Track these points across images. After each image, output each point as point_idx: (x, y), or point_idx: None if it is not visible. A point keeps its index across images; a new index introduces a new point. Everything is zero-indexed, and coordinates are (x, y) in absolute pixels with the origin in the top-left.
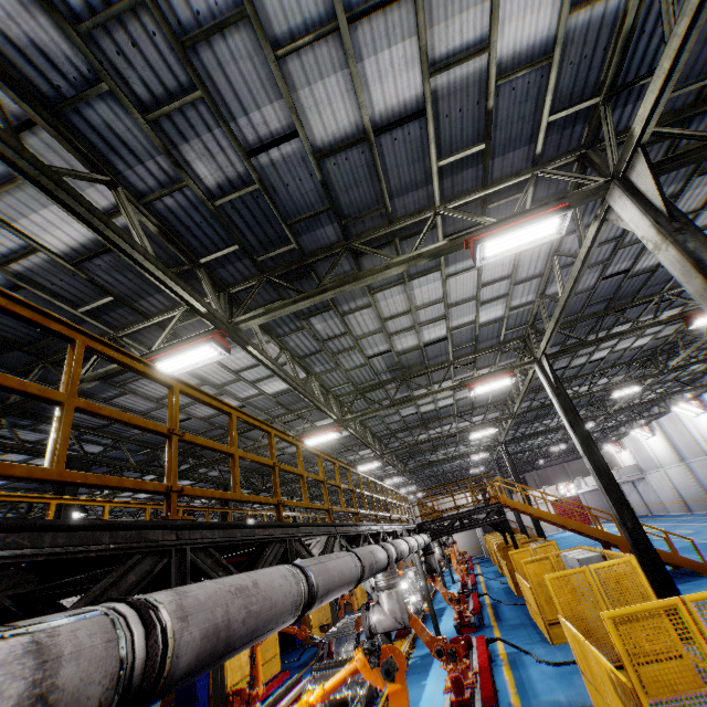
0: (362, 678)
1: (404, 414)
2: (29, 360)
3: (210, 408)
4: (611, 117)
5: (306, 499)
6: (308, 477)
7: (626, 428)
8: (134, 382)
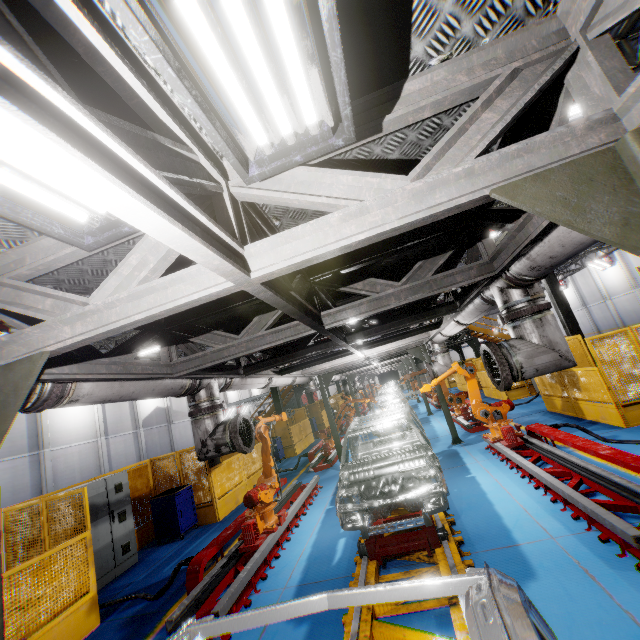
0: None
1: None
2: None
3: None
4: None
5: None
6: None
7: None
8: None
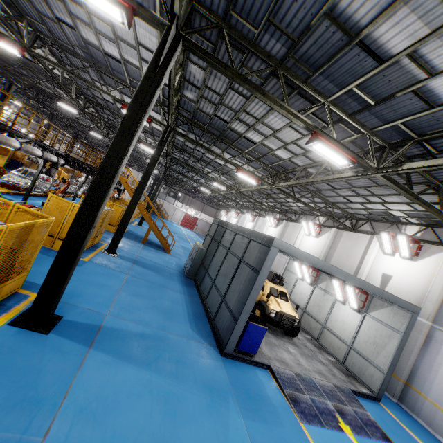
0: None
1: (106, 98)
2: None
3: None
4: None
5: None
6: None
7: (233, 209)
8: None
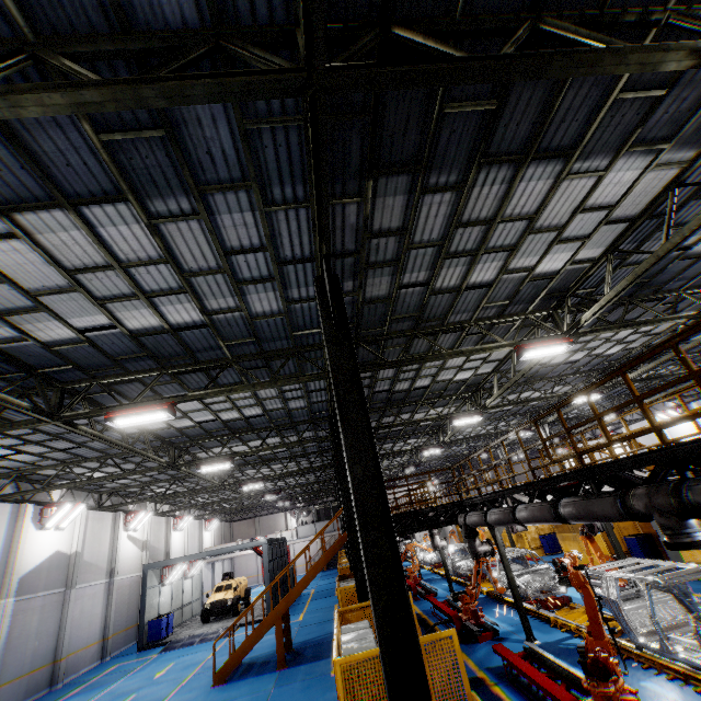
0: None
1: None
2: (503, 6)
3: (462, 273)
4: None
5: None
6: None
7: (590, 433)
8: (493, 168)
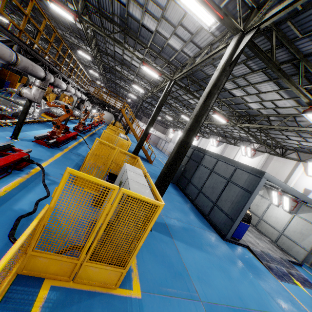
0: (15, 109)
1: (116, 50)
2: None
3: None
4: (273, 3)
5: (1, 8)
6: (12, 1)
7: (180, 129)
8: None
